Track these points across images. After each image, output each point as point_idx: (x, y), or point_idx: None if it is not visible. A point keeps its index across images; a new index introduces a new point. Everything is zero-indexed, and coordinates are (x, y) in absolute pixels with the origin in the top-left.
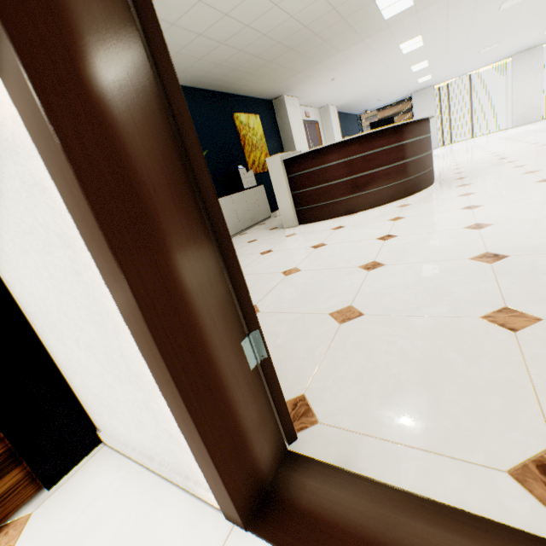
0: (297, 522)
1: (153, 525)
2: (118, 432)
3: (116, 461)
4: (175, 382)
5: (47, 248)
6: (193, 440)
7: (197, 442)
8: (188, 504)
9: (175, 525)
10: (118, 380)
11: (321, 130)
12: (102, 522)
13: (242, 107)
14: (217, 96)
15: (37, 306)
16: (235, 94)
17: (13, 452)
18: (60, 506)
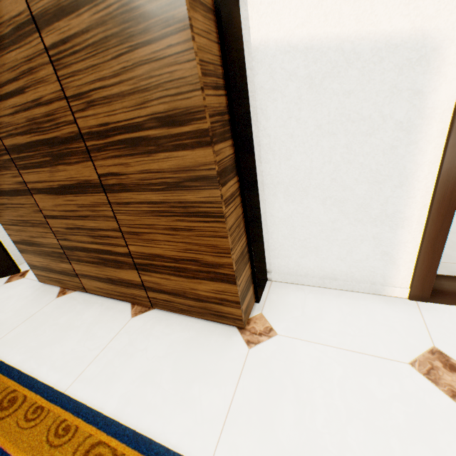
0: (453, 296)
1: (363, 307)
2: (300, 267)
3: (293, 287)
4: (455, 209)
5: (368, 132)
6: (432, 247)
7: (436, 247)
8: (376, 297)
9: (378, 306)
10: (353, 223)
11: None
12: (324, 310)
13: None
14: None
15: (289, 176)
16: None
17: (251, 275)
18: (280, 308)
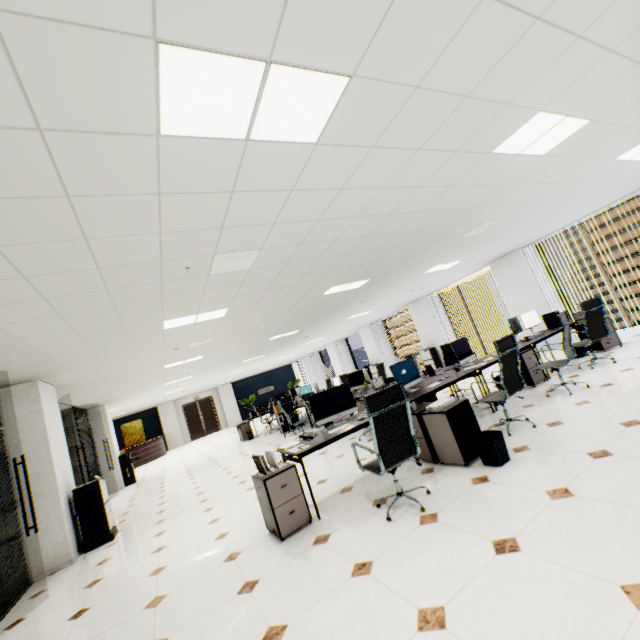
0: None
1: None
2: None
3: None
4: None
5: None
6: None
7: None
8: None
9: None
10: None
11: (216, 399)
12: None
13: (130, 419)
14: (114, 422)
15: None
16: (126, 416)
17: None
18: None
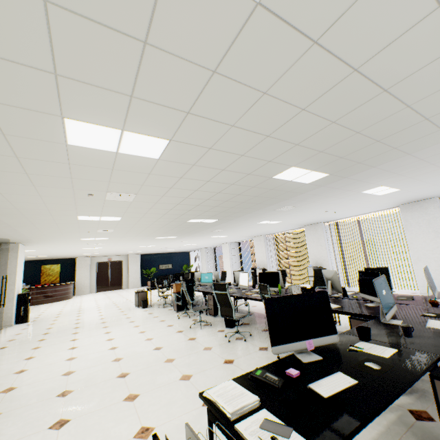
0: None
1: None
2: None
3: None
4: None
5: None
6: None
7: None
8: None
9: None
10: None
11: (125, 264)
12: None
13: (51, 262)
14: (37, 261)
15: None
16: (49, 259)
17: None
18: None
